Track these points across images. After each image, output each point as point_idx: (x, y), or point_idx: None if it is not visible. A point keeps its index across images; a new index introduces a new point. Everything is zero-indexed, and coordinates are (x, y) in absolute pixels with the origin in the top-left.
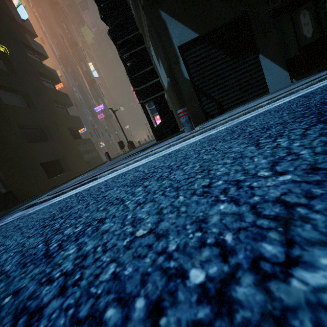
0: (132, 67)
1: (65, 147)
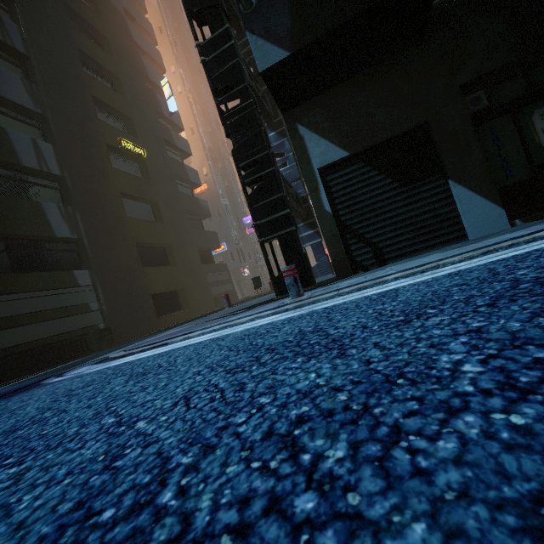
0: (254, 195)
1: (188, 275)
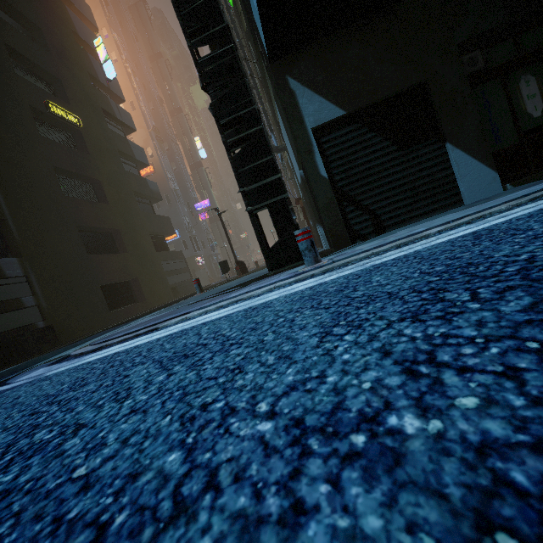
0: (239, 157)
1: (142, 264)
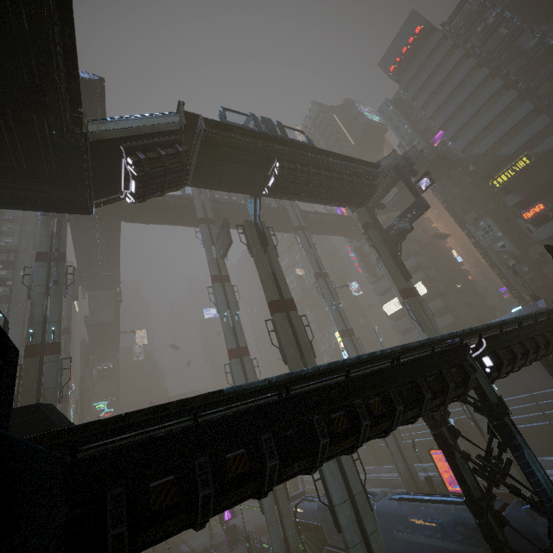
0: None
1: None
